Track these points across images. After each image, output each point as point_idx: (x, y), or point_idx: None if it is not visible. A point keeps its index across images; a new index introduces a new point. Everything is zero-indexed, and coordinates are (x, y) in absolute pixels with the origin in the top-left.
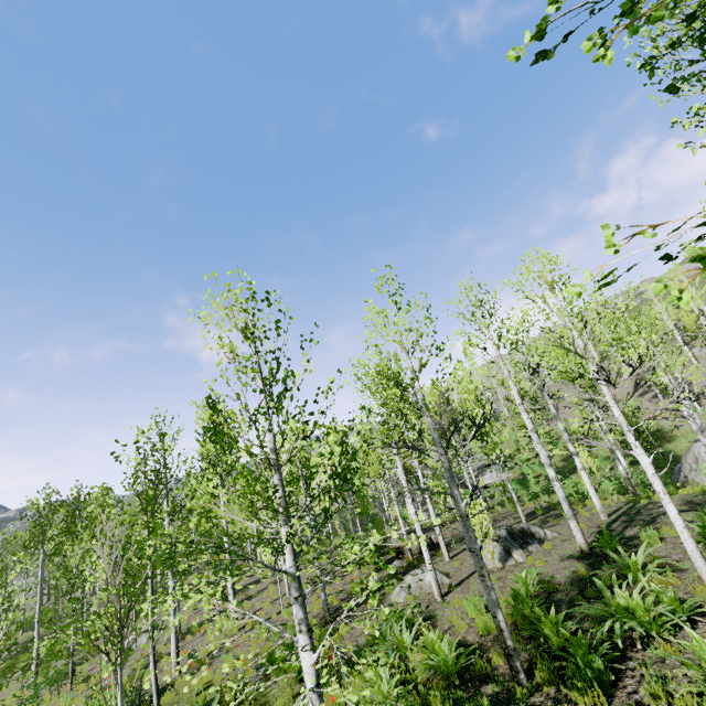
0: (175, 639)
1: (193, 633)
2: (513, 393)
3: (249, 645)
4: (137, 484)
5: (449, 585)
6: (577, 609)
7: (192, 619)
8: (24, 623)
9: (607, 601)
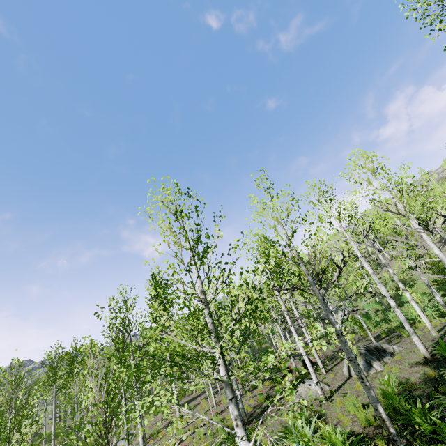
0: (143, 442)
1: (154, 438)
2: (355, 250)
3: (193, 445)
4: (111, 333)
5: (330, 391)
6: (438, 401)
7: (152, 428)
8: (45, 438)
9: None
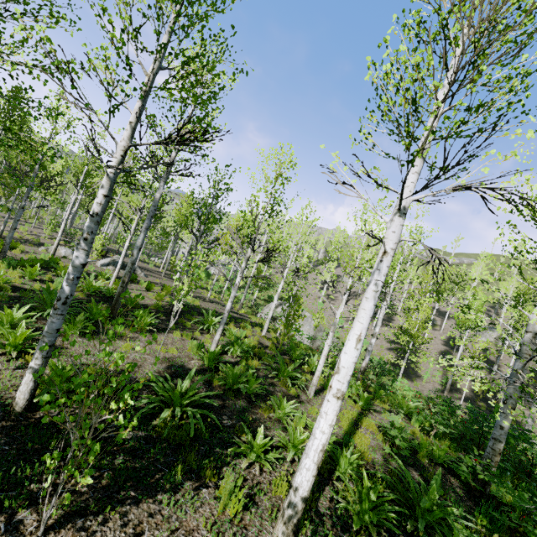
0: None
1: None
2: None
3: None
4: None
5: (65, 256)
6: (54, 264)
7: None
8: None
9: (63, 267)
